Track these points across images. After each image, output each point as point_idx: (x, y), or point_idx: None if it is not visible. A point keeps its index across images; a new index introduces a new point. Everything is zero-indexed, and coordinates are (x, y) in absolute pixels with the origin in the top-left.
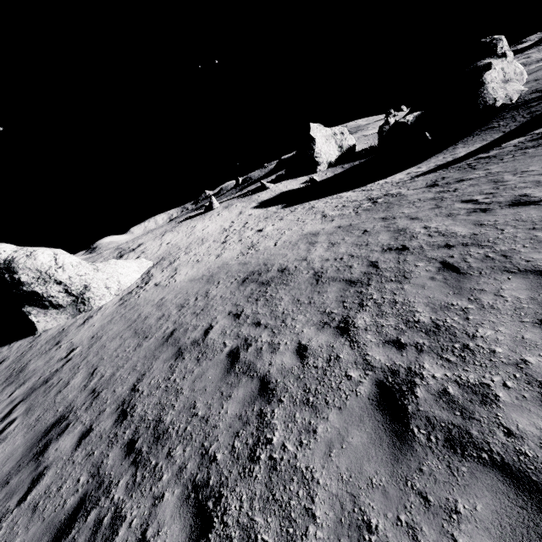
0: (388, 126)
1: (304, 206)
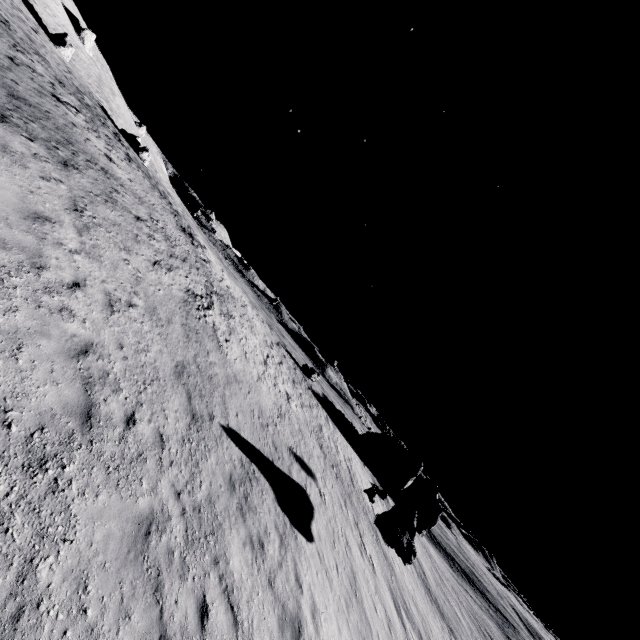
0: None
1: None
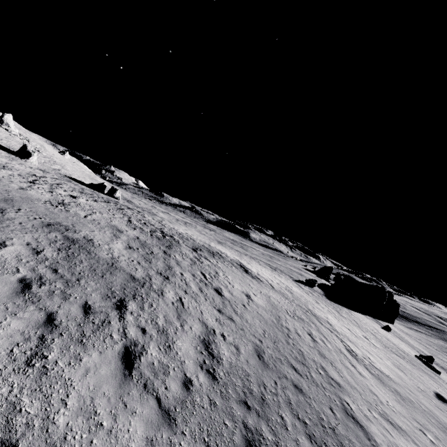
0: None
1: None
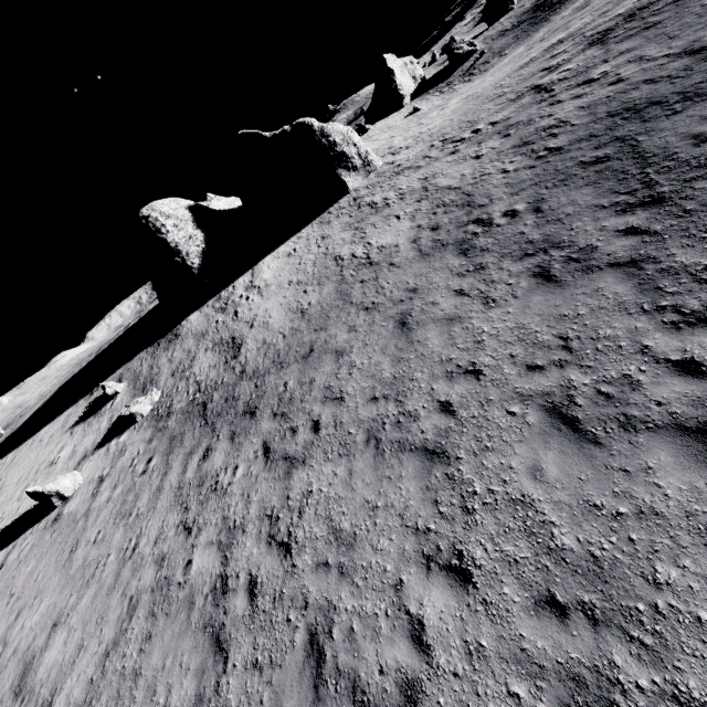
0: (455, 43)
1: (447, 102)
